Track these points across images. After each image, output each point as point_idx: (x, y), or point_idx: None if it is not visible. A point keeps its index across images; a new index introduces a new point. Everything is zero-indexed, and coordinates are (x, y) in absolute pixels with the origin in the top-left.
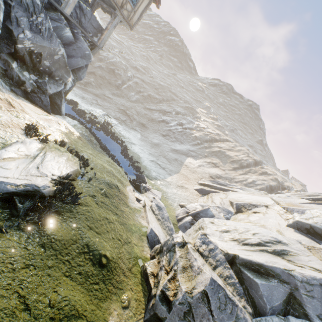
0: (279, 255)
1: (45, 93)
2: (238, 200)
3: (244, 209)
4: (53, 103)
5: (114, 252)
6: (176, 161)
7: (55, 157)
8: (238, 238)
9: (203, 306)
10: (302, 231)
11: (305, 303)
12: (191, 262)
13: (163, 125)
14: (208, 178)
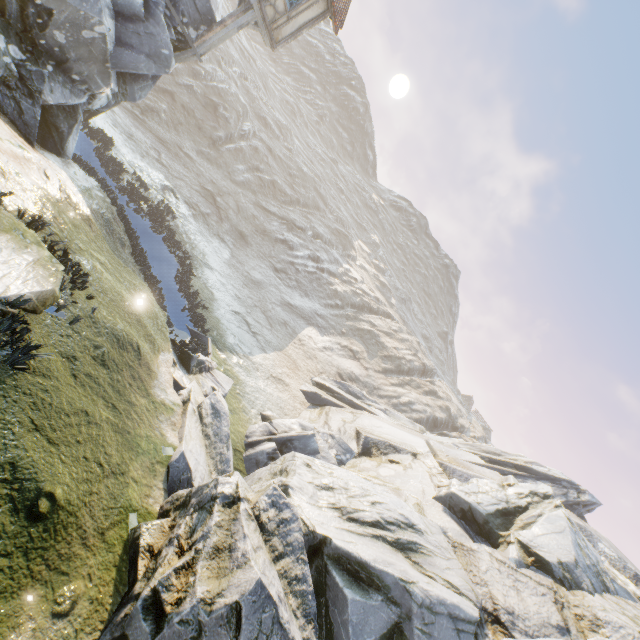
0: (403, 550)
1: (34, 97)
2: (372, 433)
3: (377, 450)
4: (48, 124)
5: (78, 491)
6: (285, 326)
7: (2, 250)
8: (343, 505)
9: (225, 633)
10: (455, 512)
11: None
12: (235, 541)
13: (283, 250)
14: (333, 376)
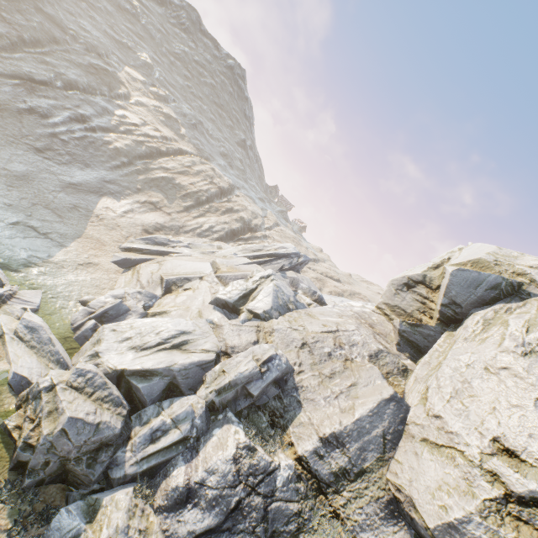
0: (178, 347)
1: None
2: (173, 274)
3: (175, 286)
4: None
5: None
6: (77, 210)
7: None
8: (137, 345)
9: (63, 438)
10: (220, 307)
11: (181, 385)
12: (58, 405)
13: (34, 122)
14: (140, 235)
